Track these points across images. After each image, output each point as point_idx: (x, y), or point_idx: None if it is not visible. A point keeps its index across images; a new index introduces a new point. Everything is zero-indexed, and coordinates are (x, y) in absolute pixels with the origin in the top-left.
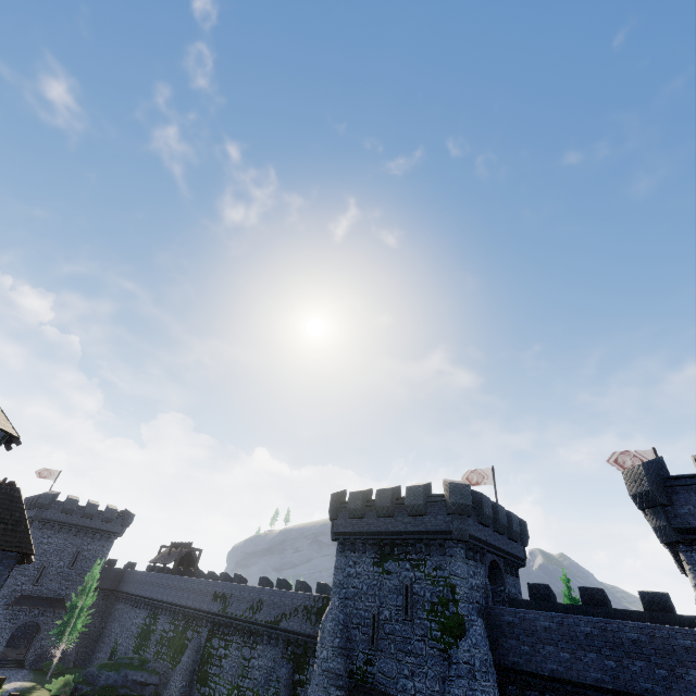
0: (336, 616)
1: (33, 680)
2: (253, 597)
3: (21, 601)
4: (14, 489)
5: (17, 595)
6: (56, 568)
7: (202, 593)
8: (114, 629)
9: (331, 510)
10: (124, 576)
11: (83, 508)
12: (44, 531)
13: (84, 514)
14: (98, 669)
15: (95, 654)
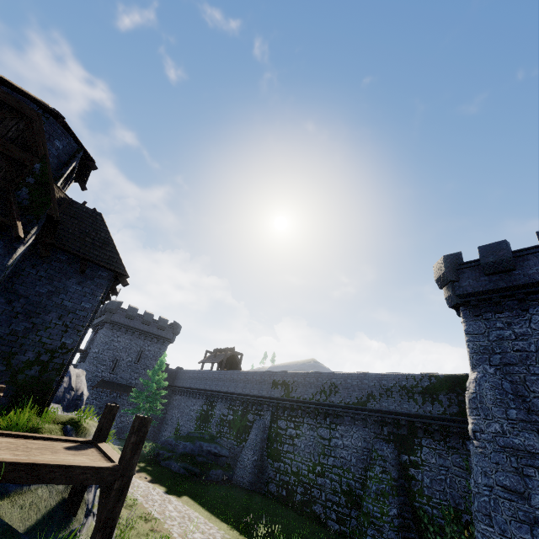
0: (496, 384)
1: (119, 445)
2: (323, 382)
3: (102, 385)
4: (95, 213)
5: (99, 380)
6: (125, 362)
7: (259, 382)
8: (175, 414)
9: (447, 272)
10: (177, 375)
11: (141, 316)
12: (113, 331)
13: (143, 321)
14: (174, 439)
15: (161, 432)
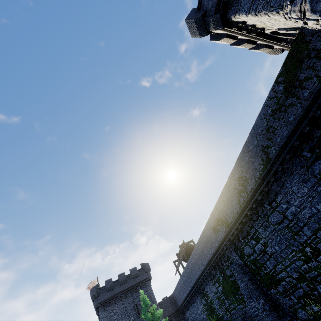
0: None
1: None
2: (232, 187)
3: None
4: None
5: None
6: None
7: (207, 241)
8: None
9: (195, 17)
10: (174, 298)
11: (117, 281)
12: (107, 309)
13: (120, 283)
14: None
15: None
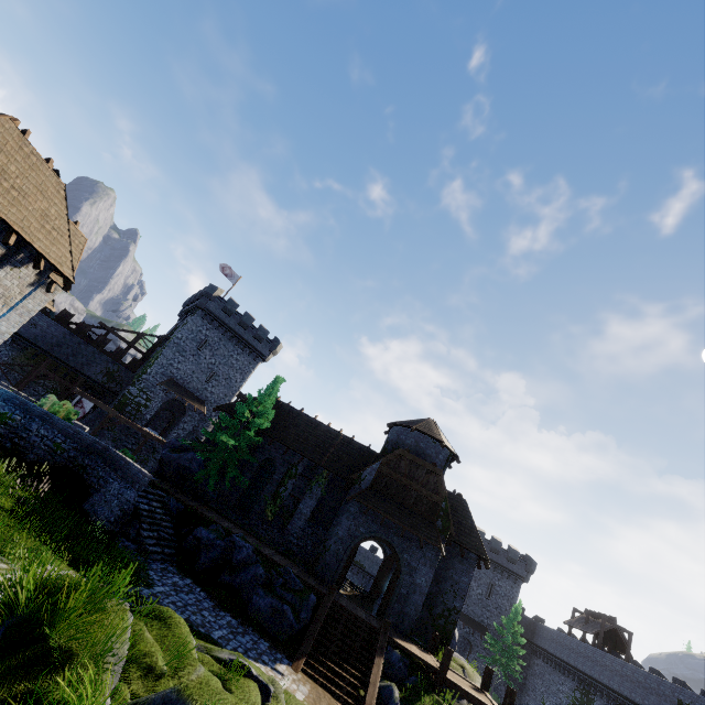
0: None
1: None
2: None
3: None
4: (462, 500)
5: None
6: (475, 593)
7: (655, 692)
8: (537, 685)
9: None
10: (536, 629)
11: (488, 541)
12: None
13: (490, 548)
14: None
15: (521, 703)
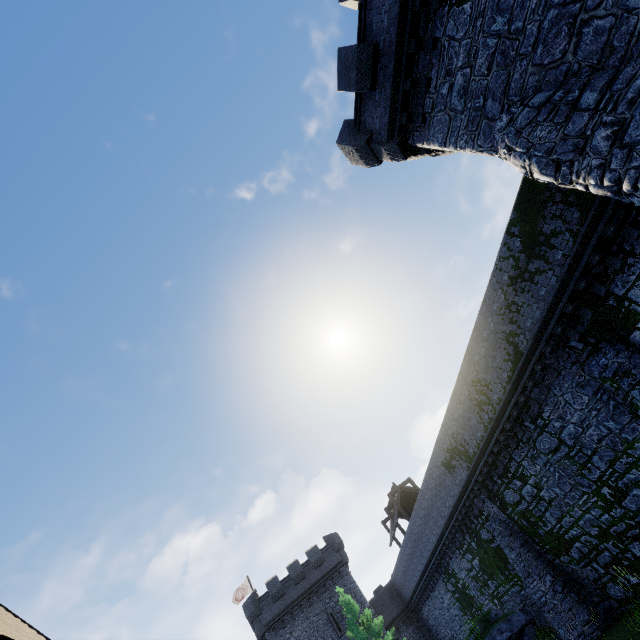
0: (529, 116)
1: None
2: (466, 396)
3: None
4: None
5: None
6: None
7: (438, 486)
8: (446, 636)
9: (354, 143)
10: (396, 587)
11: (288, 578)
12: (280, 634)
13: (294, 581)
14: None
15: None
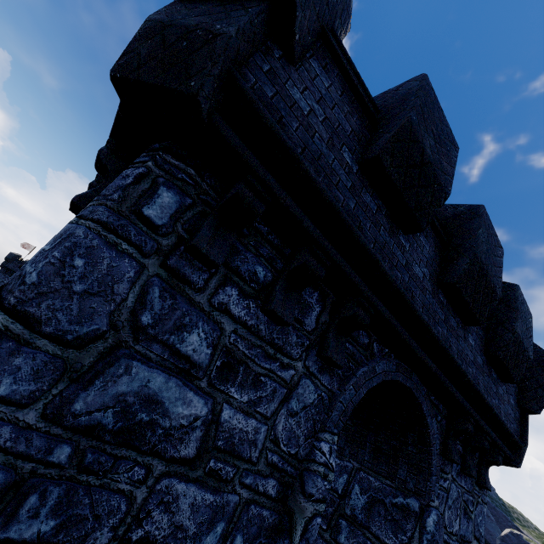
0: None
1: None
2: None
3: None
4: None
5: None
6: None
7: None
8: None
9: None
10: None
11: None
12: (6, 275)
13: None
14: None
15: None
